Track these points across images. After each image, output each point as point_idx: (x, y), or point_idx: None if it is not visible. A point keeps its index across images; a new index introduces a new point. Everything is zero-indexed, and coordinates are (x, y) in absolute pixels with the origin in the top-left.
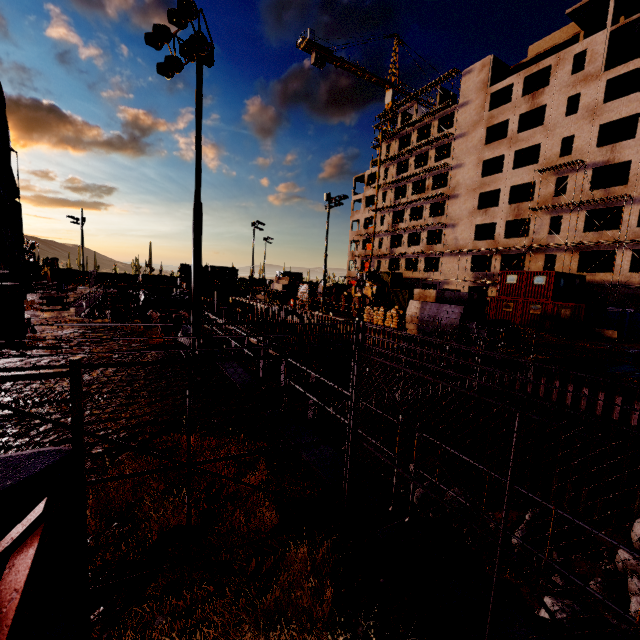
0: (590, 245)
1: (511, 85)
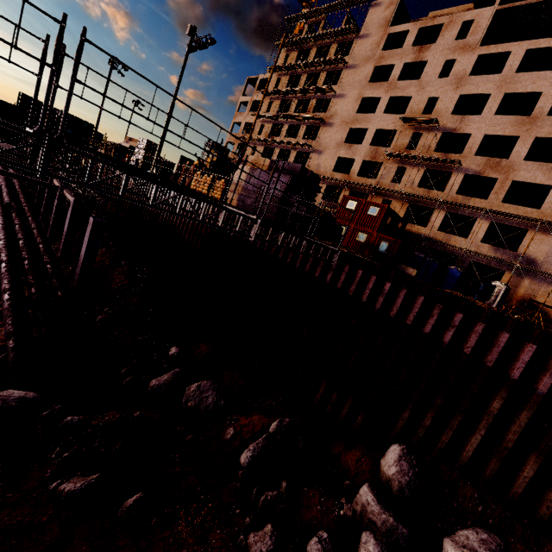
0: (418, 199)
1: (407, 34)
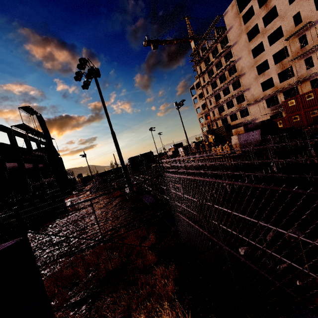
0: None
1: (251, 6)
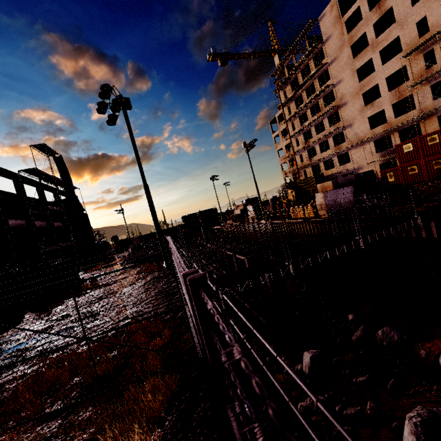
0: None
1: (358, 8)
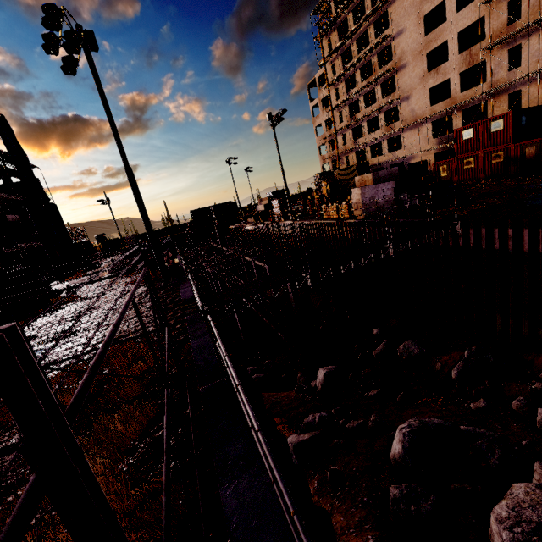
0: None
1: None
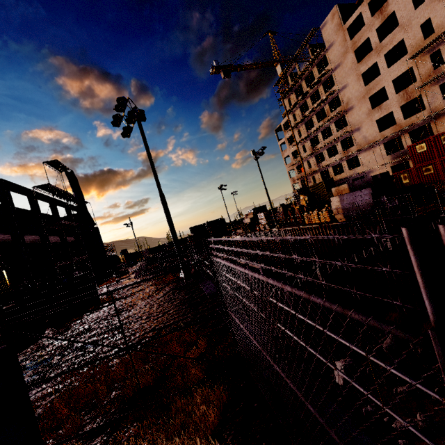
0: None
1: (360, 14)
